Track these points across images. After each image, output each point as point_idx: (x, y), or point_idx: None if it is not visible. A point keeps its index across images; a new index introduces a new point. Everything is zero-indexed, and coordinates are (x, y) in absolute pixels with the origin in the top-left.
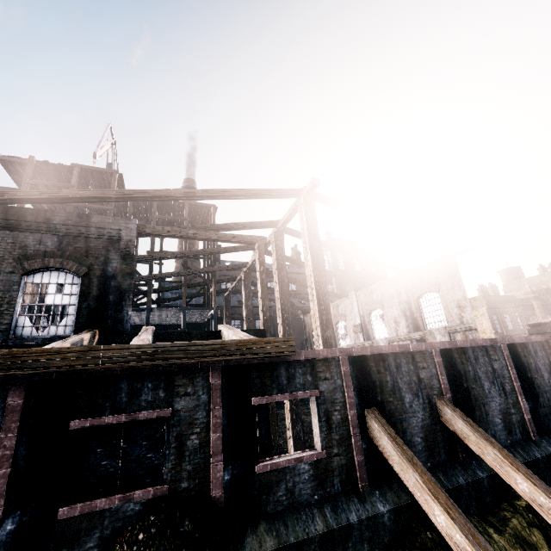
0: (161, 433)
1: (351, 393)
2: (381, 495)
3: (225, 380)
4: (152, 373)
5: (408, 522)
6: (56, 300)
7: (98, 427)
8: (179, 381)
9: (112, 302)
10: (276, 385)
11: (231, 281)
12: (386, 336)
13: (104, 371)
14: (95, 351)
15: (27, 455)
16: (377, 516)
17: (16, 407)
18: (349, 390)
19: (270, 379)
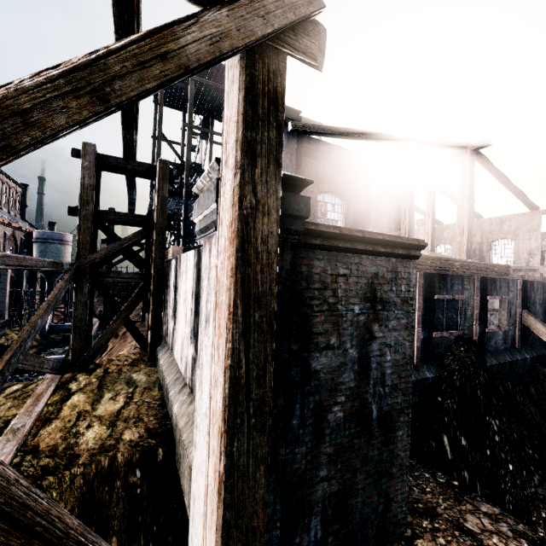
0: (458, 307)
1: (520, 300)
2: (525, 351)
3: (479, 285)
4: (457, 276)
5: (534, 363)
6: (331, 216)
7: (437, 300)
8: (465, 282)
9: (360, 222)
10: (495, 291)
11: None
12: None
13: (447, 272)
14: (449, 261)
15: (423, 308)
16: (526, 359)
17: (421, 285)
18: (519, 299)
19: (494, 287)
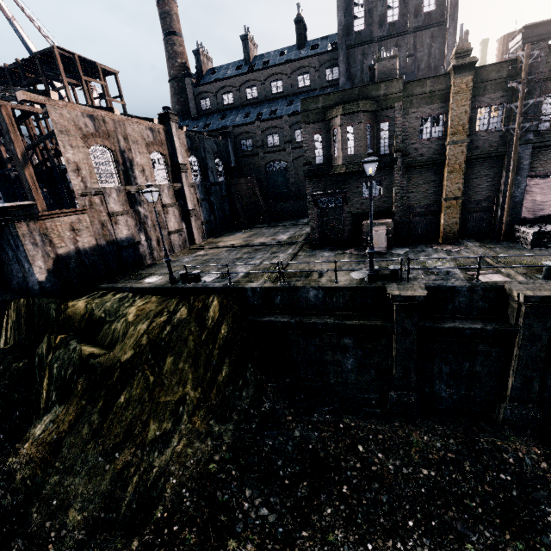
0: None
1: None
2: None
3: None
4: None
5: None
6: None
7: None
8: None
9: None
10: None
11: (209, 99)
12: (157, 183)
13: None
14: None
15: None
16: None
17: None
18: None
19: None
